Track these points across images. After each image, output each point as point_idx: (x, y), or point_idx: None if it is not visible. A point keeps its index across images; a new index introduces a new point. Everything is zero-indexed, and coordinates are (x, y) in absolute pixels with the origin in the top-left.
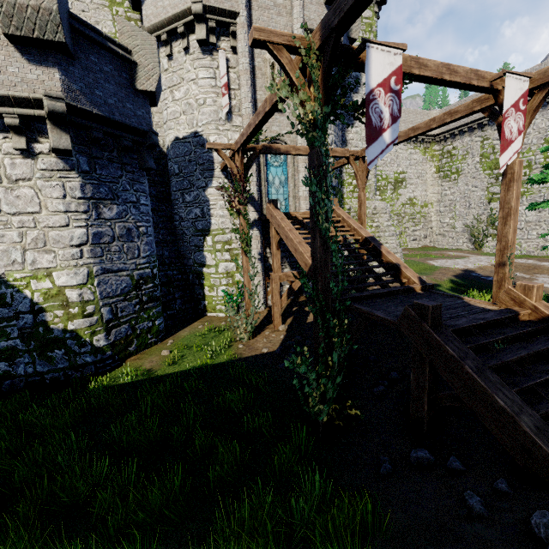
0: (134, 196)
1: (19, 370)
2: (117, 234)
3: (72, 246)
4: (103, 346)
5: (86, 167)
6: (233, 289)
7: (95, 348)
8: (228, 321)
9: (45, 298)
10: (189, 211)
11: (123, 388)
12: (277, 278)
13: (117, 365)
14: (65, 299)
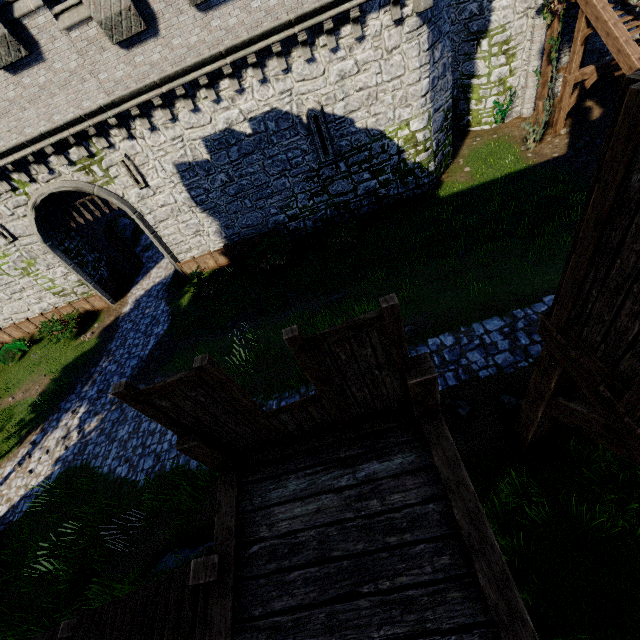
0: (447, 26)
1: (390, 193)
2: (440, 74)
3: (421, 97)
4: (432, 170)
5: (429, 15)
6: (502, 98)
7: (429, 173)
8: (498, 133)
9: (404, 142)
10: (461, 10)
11: (461, 195)
12: (572, 80)
13: (438, 183)
14: (415, 141)
